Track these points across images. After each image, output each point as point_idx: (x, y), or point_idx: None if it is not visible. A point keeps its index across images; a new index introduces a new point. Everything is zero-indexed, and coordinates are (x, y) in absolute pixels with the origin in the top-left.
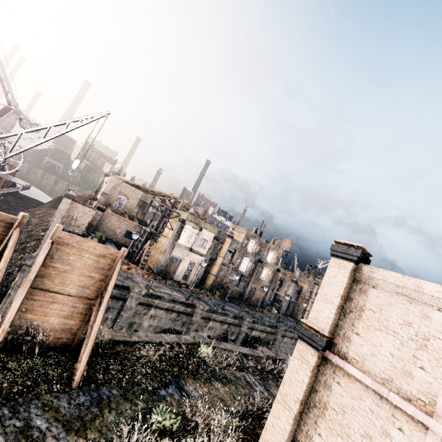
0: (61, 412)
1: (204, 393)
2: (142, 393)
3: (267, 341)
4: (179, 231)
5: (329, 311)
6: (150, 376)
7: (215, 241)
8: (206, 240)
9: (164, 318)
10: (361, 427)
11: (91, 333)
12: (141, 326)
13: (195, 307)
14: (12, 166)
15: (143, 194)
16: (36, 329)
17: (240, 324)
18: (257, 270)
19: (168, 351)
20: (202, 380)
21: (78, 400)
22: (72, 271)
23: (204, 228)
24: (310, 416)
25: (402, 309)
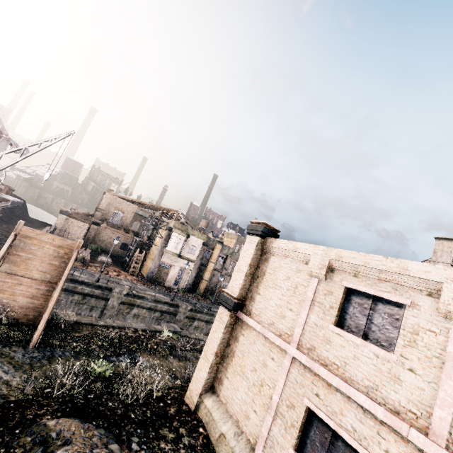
0: (15, 359)
1: (155, 363)
2: (93, 357)
3: None
4: (167, 238)
5: (241, 278)
6: (105, 347)
7: (204, 247)
8: (195, 246)
9: (148, 317)
10: (252, 364)
11: (48, 307)
12: None
13: (178, 307)
14: (8, 186)
15: (138, 208)
16: (6, 306)
17: None
18: None
19: (131, 333)
20: (158, 355)
21: (32, 354)
22: (34, 258)
23: (192, 235)
24: (224, 365)
25: (286, 268)
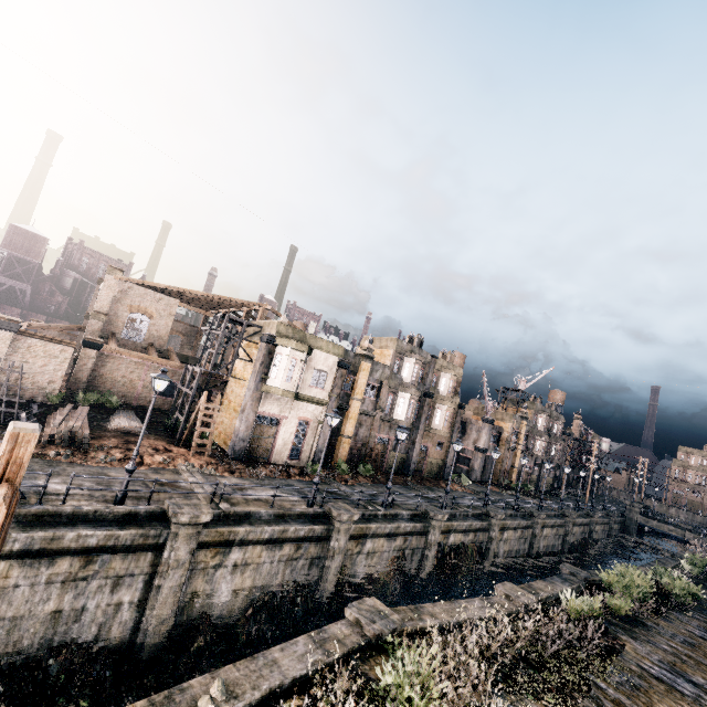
0: None
1: None
2: None
3: (477, 547)
4: (266, 360)
5: None
6: None
7: (342, 370)
8: (323, 372)
9: (267, 562)
10: None
11: None
12: (213, 596)
13: (330, 519)
14: None
15: (182, 304)
16: None
17: (426, 530)
18: (425, 413)
19: None
20: None
21: None
22: None
23: (316, 349)
24: None
25: None
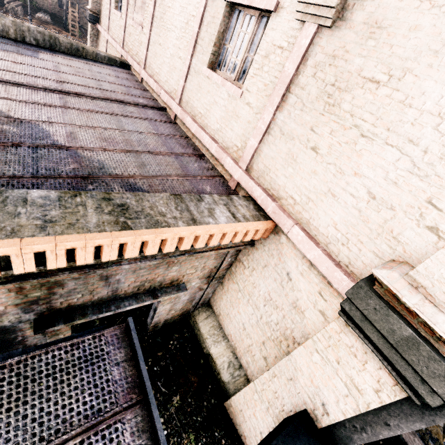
0: None
1: None
2: None
3: None
4: None
5: None
6: None
7: None
8: None
9: None
10: None
11: None
12: None
13: None
14: None
15: None
16: None
17: None
18: None
19: None
20: None
21: None
22: None
23: None
24: None
25: None
